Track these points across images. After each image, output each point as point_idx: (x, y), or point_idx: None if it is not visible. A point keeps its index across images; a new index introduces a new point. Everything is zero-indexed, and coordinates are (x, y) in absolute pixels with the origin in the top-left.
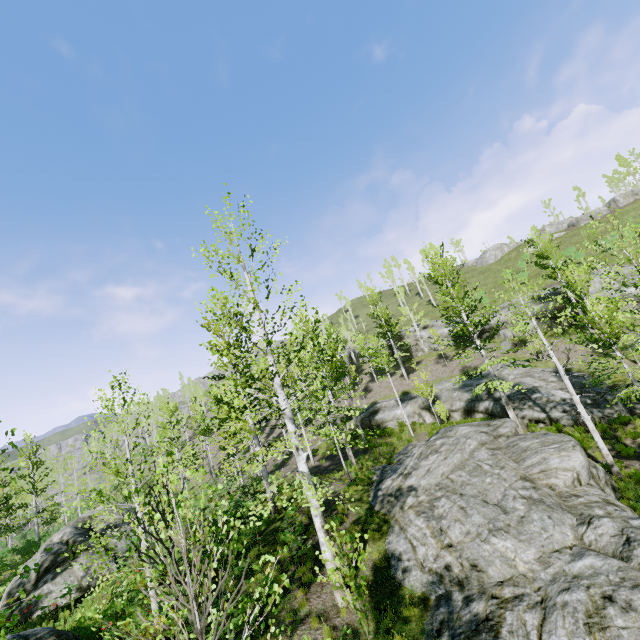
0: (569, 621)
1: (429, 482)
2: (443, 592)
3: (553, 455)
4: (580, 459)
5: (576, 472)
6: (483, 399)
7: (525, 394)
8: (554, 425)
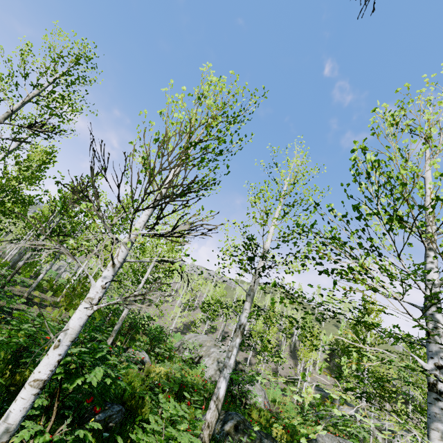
0: None
1: None
2: None
3: None
4: None
5: None
6: None
7: None
8: None
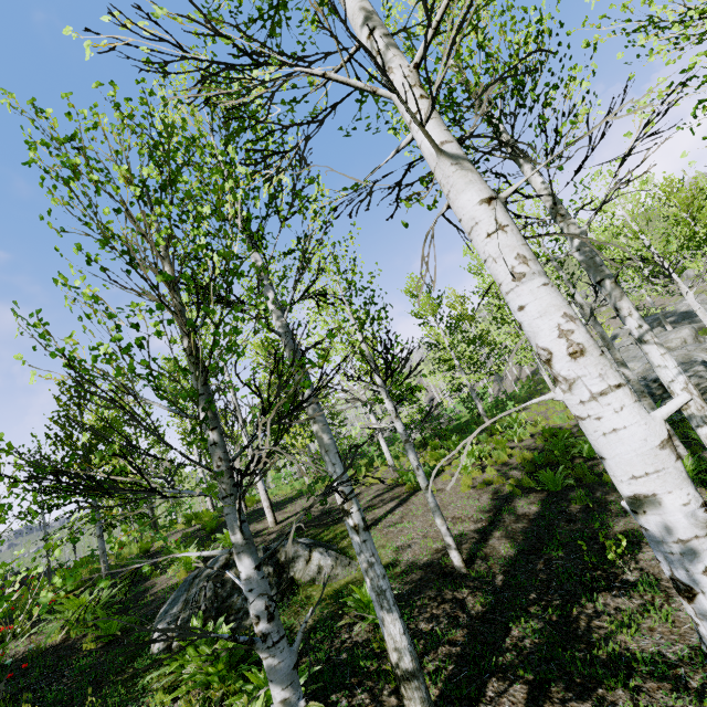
0: (641, 366)
1: None
2: None
3: (672, 334)
4: (686, 332)
5: (683, 338)
6: (654, 327)
7: (687, 316)
8: (703, 330)
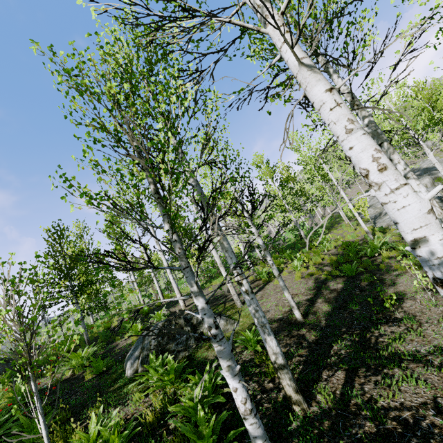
0: None
1: (373, 203)
2: (374, 215)
3: None
4: (427, 180)
5: (425, 184)
6: None
7: (427, 170)
8: (437, 179)
